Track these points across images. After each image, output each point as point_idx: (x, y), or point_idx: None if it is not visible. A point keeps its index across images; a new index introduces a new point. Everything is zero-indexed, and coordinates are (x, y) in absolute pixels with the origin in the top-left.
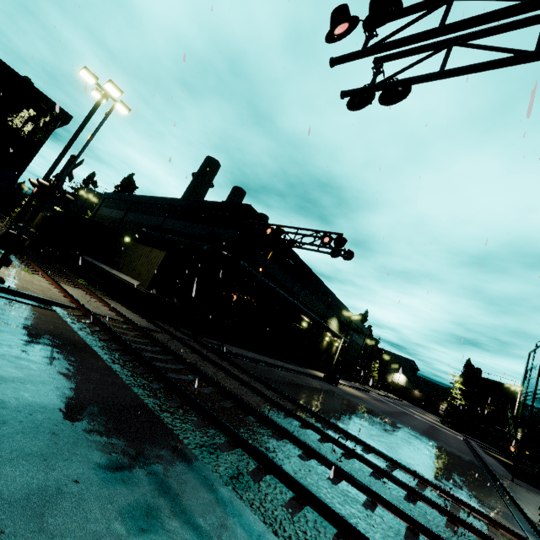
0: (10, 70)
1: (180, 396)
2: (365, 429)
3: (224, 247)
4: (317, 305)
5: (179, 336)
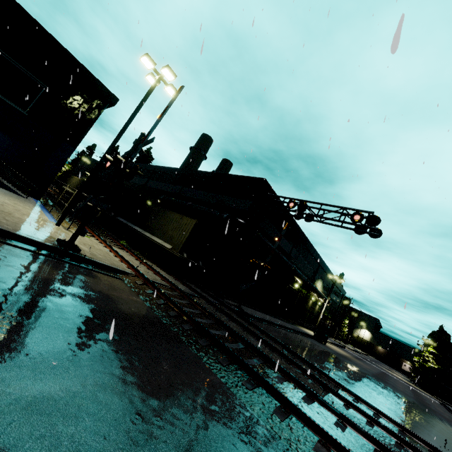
0: (74, 60)
1: (278, 400)
2: (390, 408)
3: (240, 216)
4: (308, 268)
5: (209, 299)
